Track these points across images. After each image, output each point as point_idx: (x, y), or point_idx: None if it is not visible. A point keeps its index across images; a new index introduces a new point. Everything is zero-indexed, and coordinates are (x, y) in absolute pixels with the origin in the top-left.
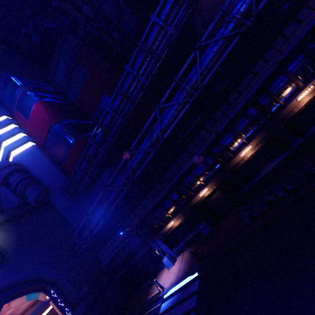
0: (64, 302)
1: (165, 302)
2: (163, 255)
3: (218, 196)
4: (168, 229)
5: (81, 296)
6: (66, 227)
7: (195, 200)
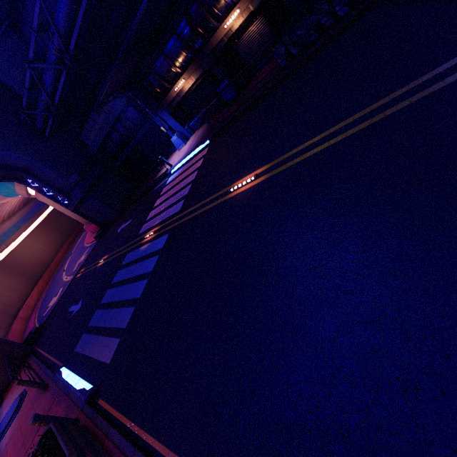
0: (53, 191)
1: (172, 176)
2: (172, 135)
3: (256, 33)
4: (176, 94)
5: (72, 183)
6: (3, 92)
7: (218, 36)
